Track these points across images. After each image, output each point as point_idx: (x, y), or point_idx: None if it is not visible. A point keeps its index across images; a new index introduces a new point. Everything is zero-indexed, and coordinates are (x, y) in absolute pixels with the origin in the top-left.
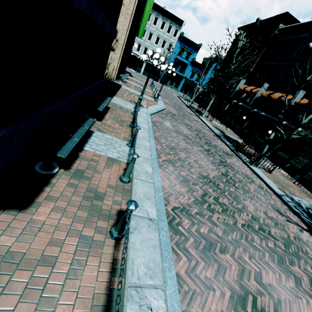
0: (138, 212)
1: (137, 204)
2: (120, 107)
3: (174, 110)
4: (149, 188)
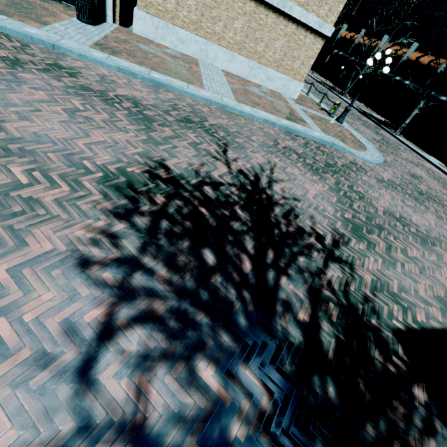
0: None
1: None
2: None
3: None
4: None
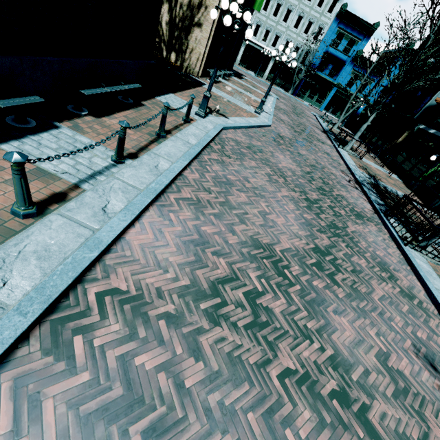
0: None
1: None
2: None
3: (288, 132)
4: (72, 238)
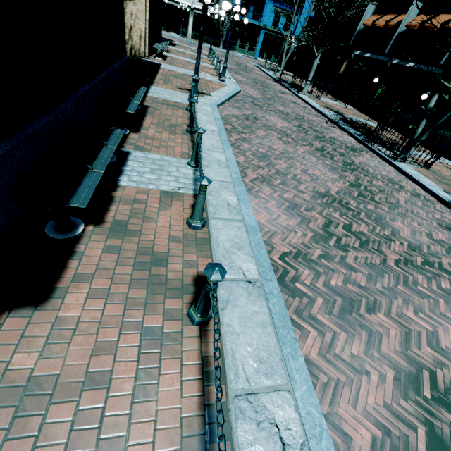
0: (227, 273)
1: (224, 269)
2: (165, 103)
3: (255, 92)
4: (237, 230)
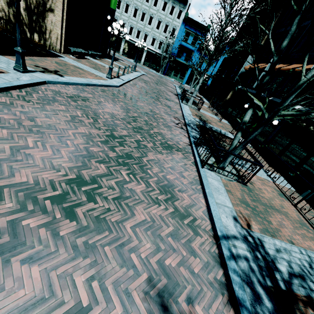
0: None
1: None
2: None
3: (137, 92)
4: None
